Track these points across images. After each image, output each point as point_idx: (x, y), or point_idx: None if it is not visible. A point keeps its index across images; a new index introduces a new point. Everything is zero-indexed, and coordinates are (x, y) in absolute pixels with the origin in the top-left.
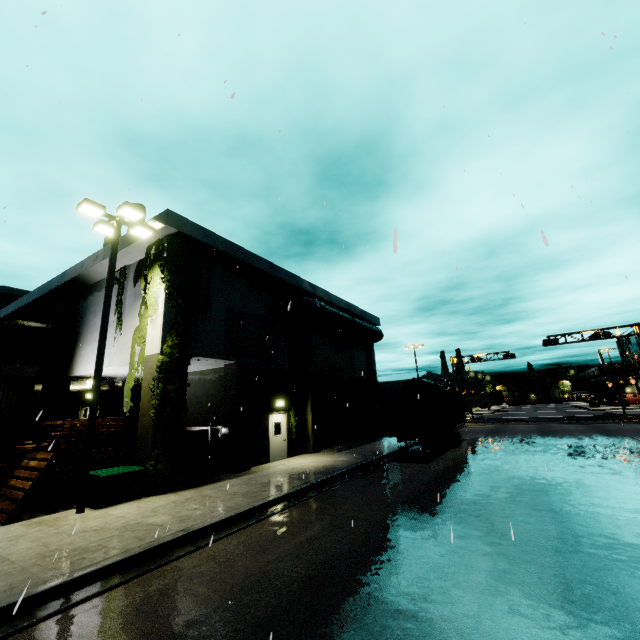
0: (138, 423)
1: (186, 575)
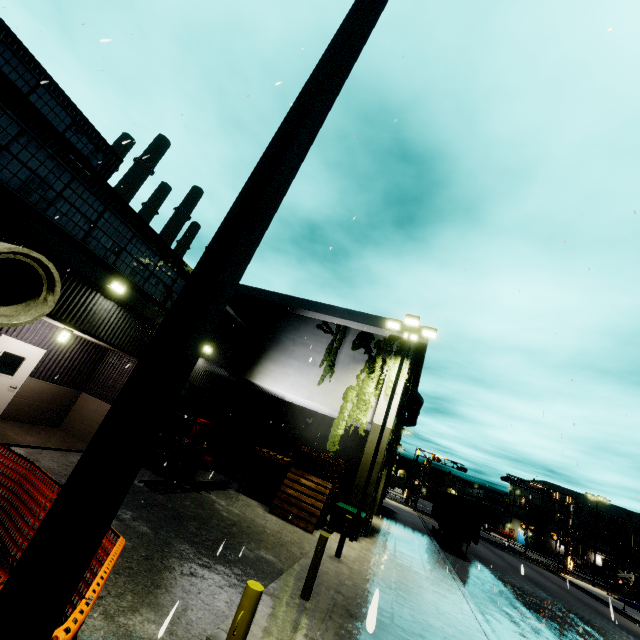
0: (358, 473)
1: (514, 636)
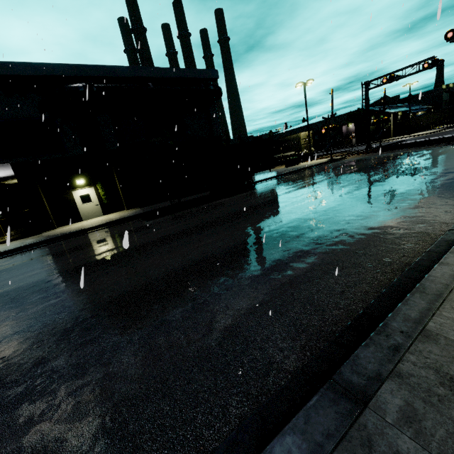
0: None
1: None
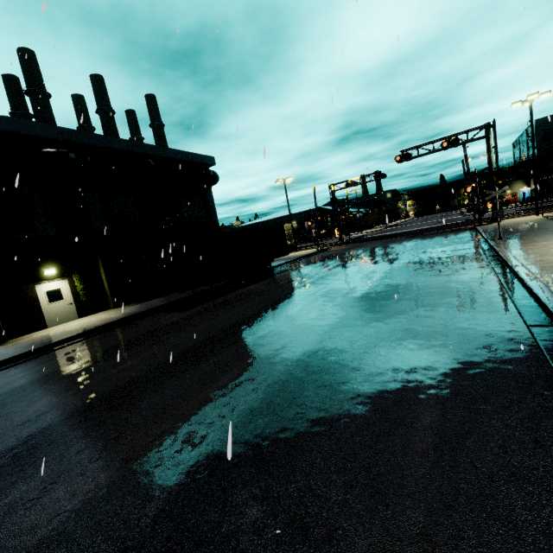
0: None
1: None
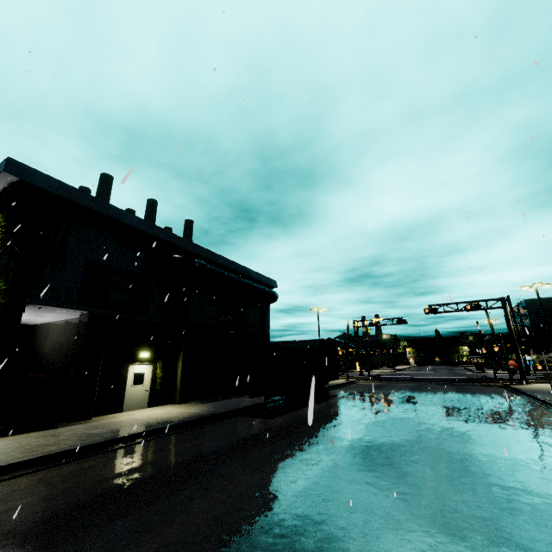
0: None
1: None
